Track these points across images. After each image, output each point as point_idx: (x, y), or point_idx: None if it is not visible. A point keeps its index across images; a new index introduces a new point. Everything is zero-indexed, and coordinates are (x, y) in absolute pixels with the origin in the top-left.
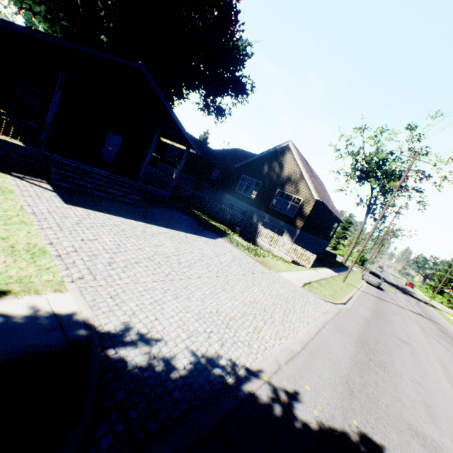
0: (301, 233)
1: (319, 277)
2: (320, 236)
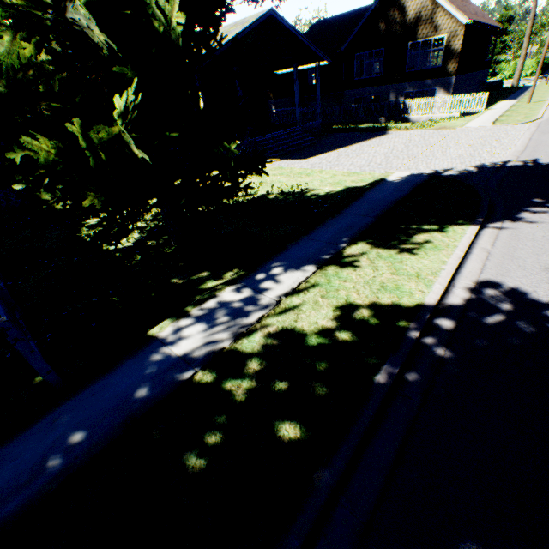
0: (457, 80)
1: (500, 112)
2: (476, 68)
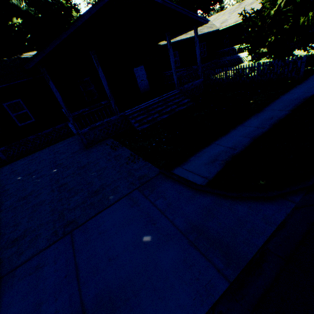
0: None
1: None
2: None
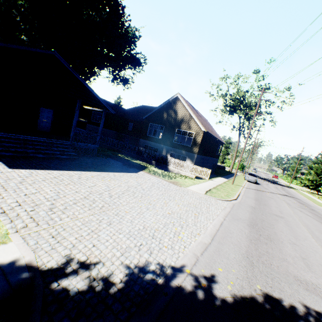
0: (198, 157)
1: (216, 184)
2: (211, 156)
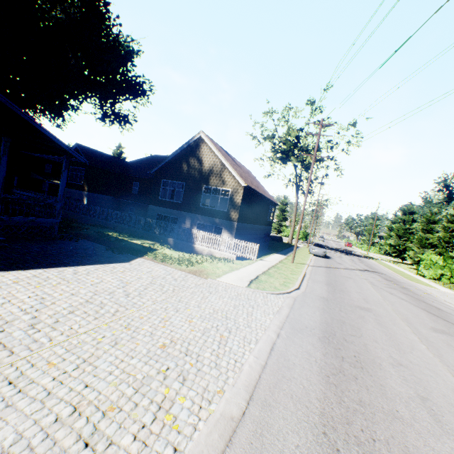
0: (240, 226)
1: (267, 266)
2: (260, 223)
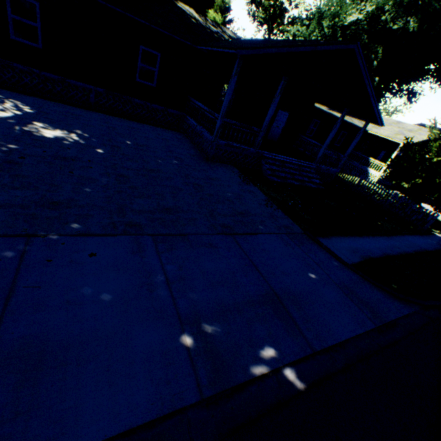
0: None
1: None
2: None
